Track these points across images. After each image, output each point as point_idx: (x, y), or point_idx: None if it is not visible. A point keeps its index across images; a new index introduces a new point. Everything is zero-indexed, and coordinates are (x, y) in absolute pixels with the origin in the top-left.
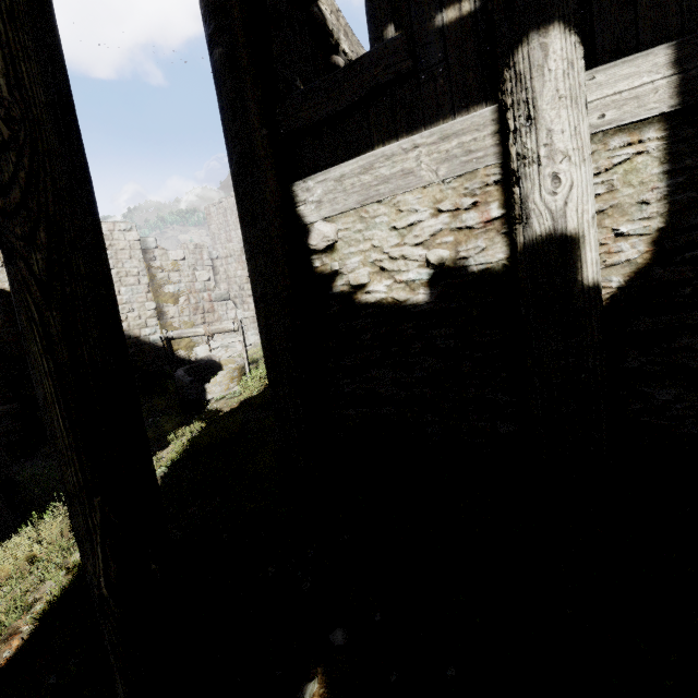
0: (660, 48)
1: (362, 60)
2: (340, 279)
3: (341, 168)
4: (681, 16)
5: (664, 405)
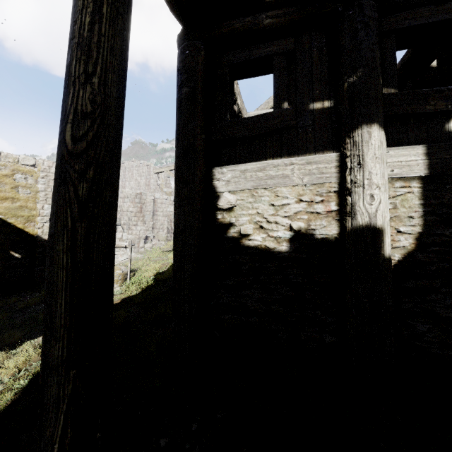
0: (419, 146)
1: (268, 114)
2: (233, 229)
3: (246, 165)
4: (427, 135)
5: (422, 333)
